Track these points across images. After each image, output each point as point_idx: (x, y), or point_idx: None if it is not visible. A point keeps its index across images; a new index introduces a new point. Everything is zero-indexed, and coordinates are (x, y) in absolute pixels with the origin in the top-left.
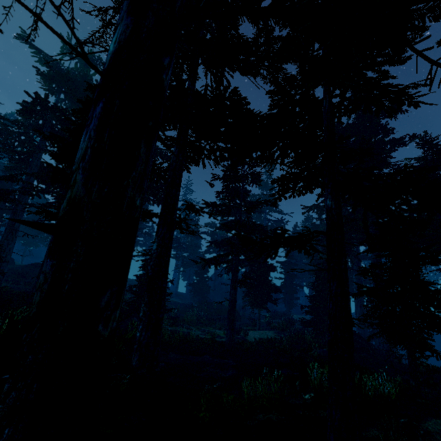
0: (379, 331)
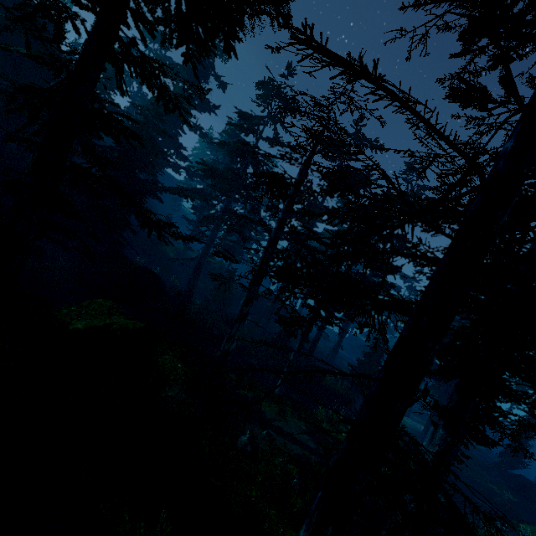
0: None
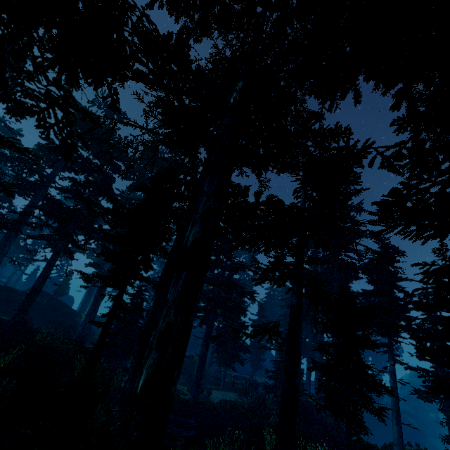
0: (324, 404)
